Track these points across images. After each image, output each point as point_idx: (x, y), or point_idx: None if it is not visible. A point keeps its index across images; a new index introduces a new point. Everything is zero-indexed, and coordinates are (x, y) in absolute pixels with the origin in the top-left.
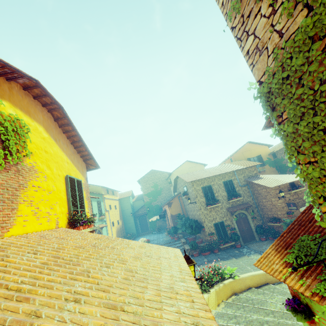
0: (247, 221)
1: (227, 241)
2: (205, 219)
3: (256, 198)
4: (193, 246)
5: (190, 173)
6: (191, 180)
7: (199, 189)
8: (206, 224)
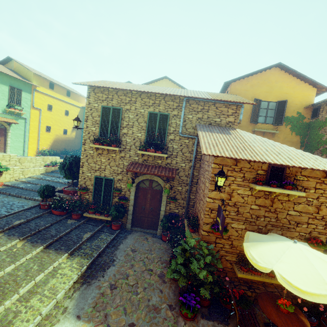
0: (160, 199)
1: (100, 212)
2: (85, 163)
3: (200, 170)
4: (40, 193)
5: (119, 82)
6: (86, 83)
7: (97, 109)
8: (83, 172)
